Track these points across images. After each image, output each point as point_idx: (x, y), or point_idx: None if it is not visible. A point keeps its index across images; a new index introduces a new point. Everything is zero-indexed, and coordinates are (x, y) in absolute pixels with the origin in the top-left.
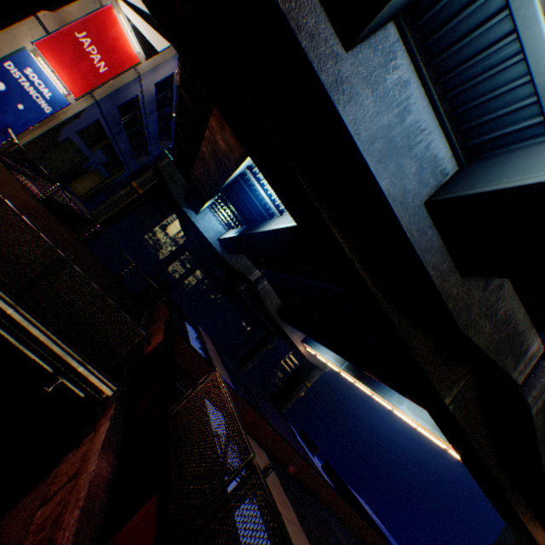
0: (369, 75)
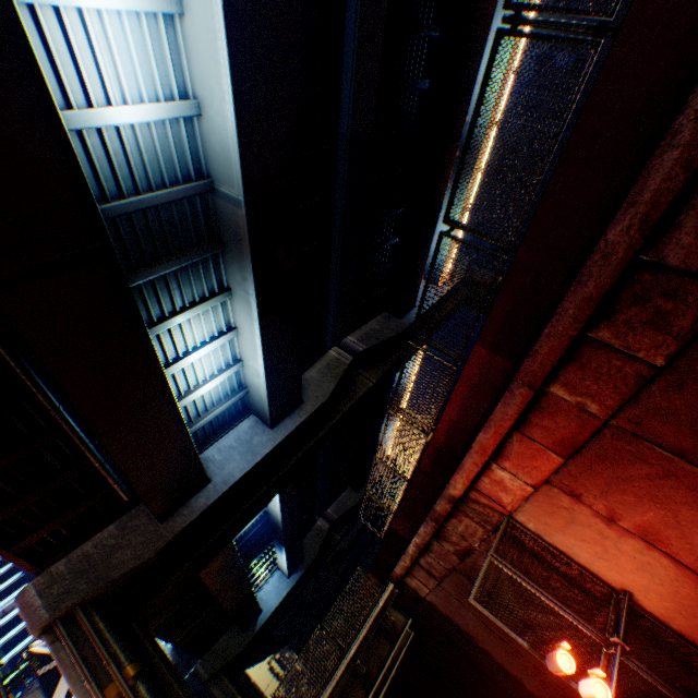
0: (219, 468)
